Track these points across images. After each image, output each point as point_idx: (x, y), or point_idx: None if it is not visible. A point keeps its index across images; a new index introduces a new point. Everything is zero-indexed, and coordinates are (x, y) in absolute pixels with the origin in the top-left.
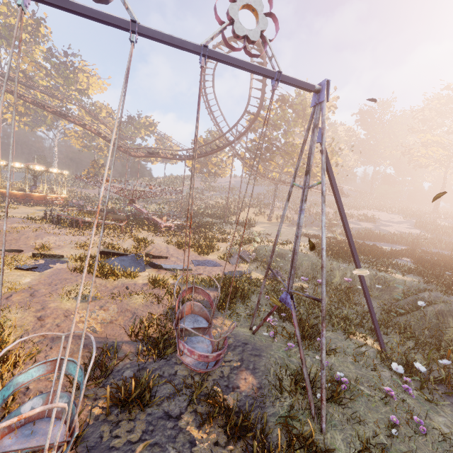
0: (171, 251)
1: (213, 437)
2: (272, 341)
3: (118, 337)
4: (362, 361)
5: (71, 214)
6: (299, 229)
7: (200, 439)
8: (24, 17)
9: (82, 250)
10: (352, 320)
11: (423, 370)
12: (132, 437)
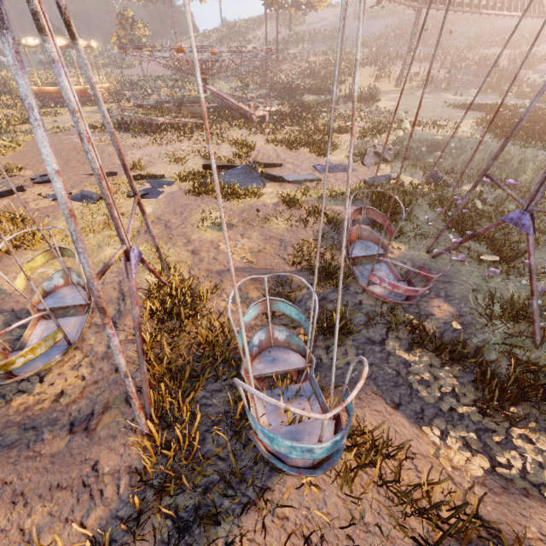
0: (282, 155)
1: (425, 359)
2: (461, 266)
3: (279, 268)
4: None
5: (138, 115)
6: None
7: (413, 361)
8: None
9: (178, 166)
10: None
11: None
12: (348, 359)
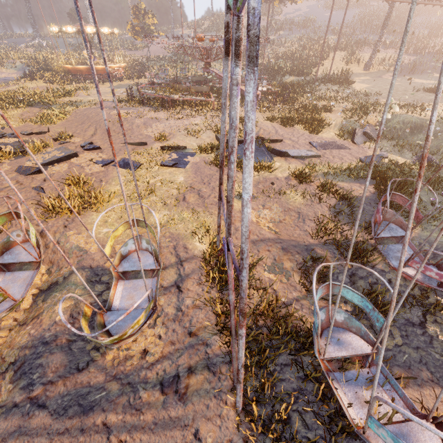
0: (280, 131)
1: None
2: None
3: (303, 240)
4: None
5: (156, 92)
6: None
7: None
8: None
9: (194, 138)
10: None
11: None
12: (396, 341)
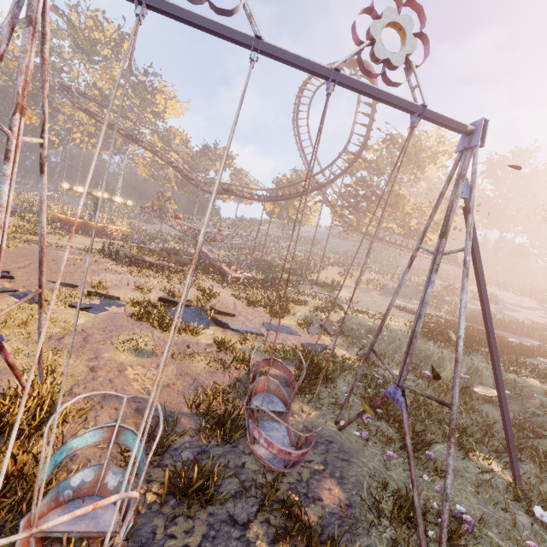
0: (239, 308)
1: None
2: (365, 444)
3: (176, 407)
4: (488, 494)
5: (131, 251)
6: (424, 306)
7: None
8: (109, 31)
9: (140, 294)
10: (471, 434)
11: None
12: (190, 540)
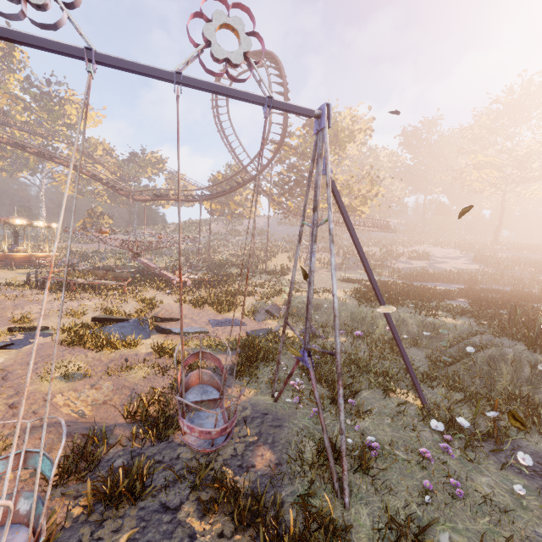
0: (185, 311)
1: (218, 527)
2: (297, 408)
3: (111, 421)
4: (401, 421)
5: (61, 276)
6: (311, 275)
7: (202, 531)
8: None
9: (73, 319)
10: (394, 376)
11: (466, 425)
12: (117, 537)
